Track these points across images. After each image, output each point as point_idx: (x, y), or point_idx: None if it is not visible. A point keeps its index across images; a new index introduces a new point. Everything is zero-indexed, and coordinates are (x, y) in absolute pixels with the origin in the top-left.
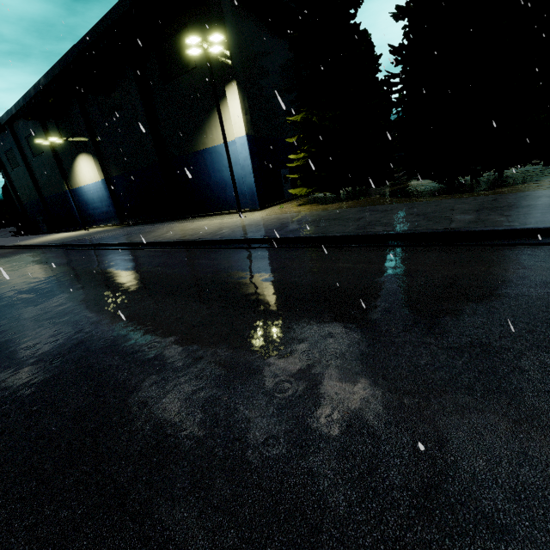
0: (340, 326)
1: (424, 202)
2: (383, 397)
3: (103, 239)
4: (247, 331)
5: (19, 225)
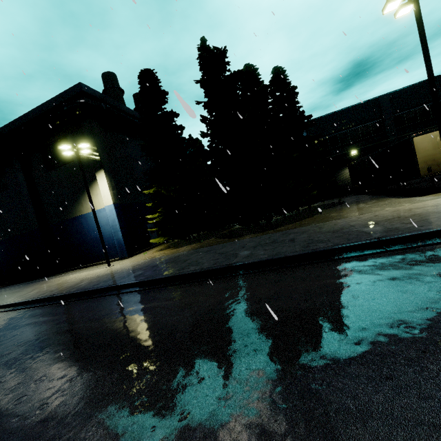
0: (111, 367)
1: (233, 242)
2: (95, 437)
3: None
4: (28, 392)
5: None
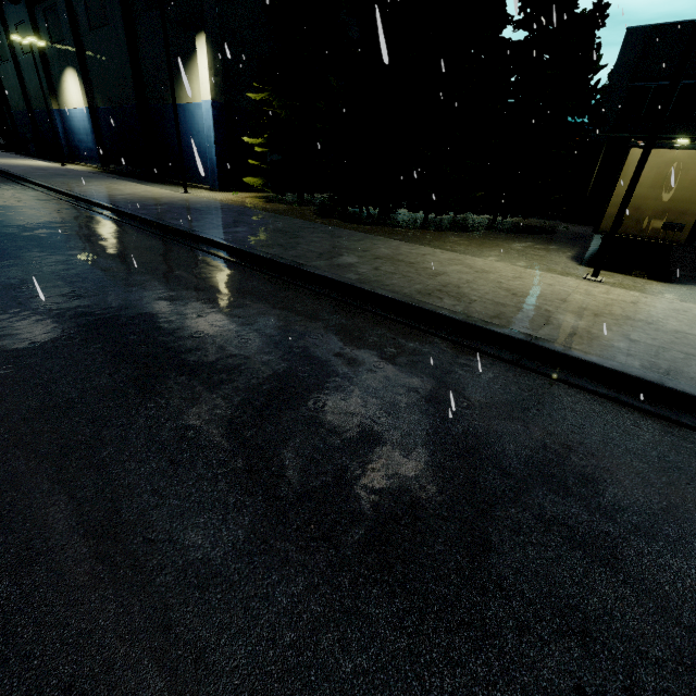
0: None
1: (287, 217)
2: None
3: (40, 176)
4: None
5: (7, 137)
